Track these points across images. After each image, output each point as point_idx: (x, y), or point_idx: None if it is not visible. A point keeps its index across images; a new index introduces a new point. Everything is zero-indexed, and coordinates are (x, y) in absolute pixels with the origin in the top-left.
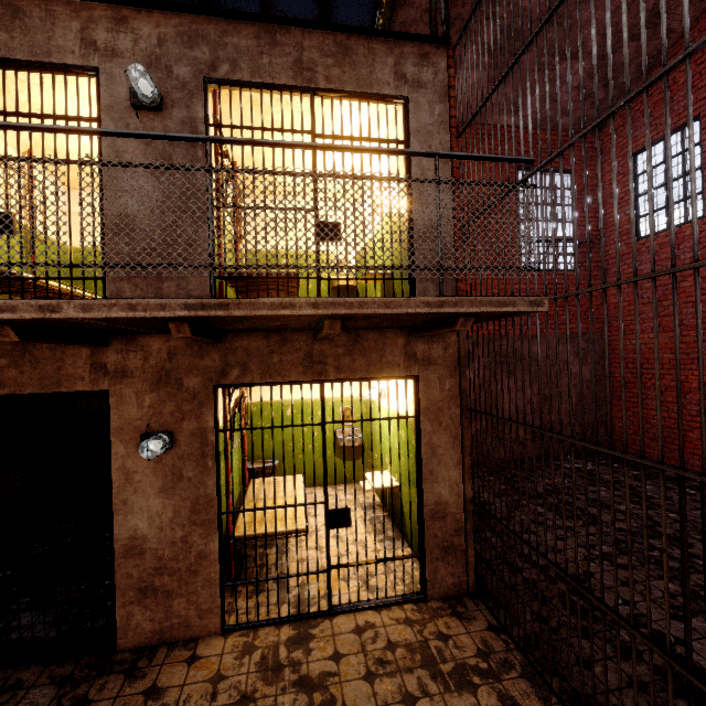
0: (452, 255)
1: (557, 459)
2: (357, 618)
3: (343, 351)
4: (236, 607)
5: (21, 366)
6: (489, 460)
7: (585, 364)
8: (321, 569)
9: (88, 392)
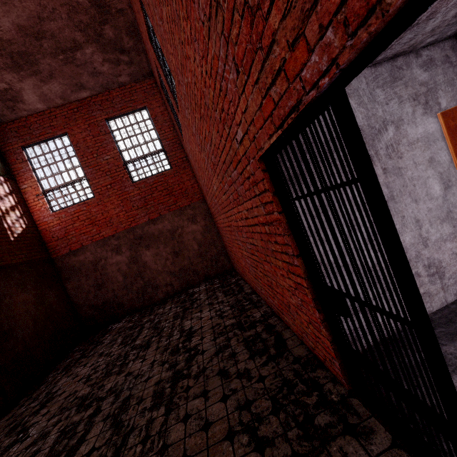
0: None
1: (194, 286)
2: None
3: None
4: None
5: None
6: (153, 302)
7: (196, 223)
8: None
9: None
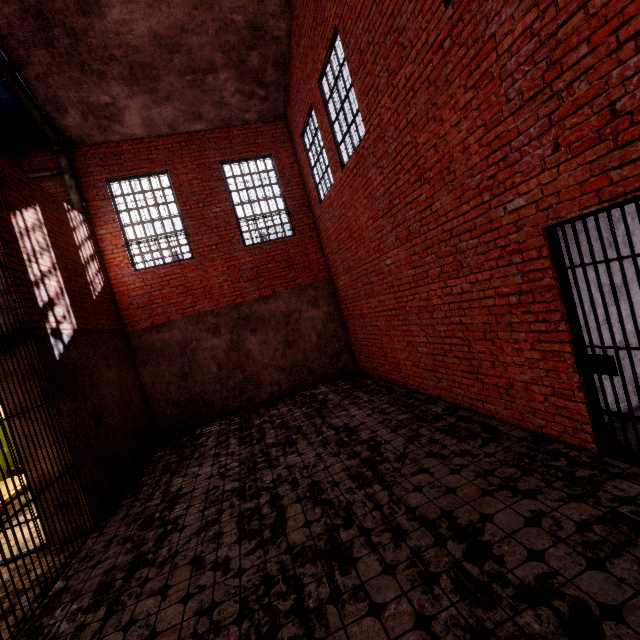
0: (6, 291)
1: (308, 388)
2: None
3: None
4: None
5: None
6: (252, 404)
7: (318, 308)
8: (5, 543)
9: None
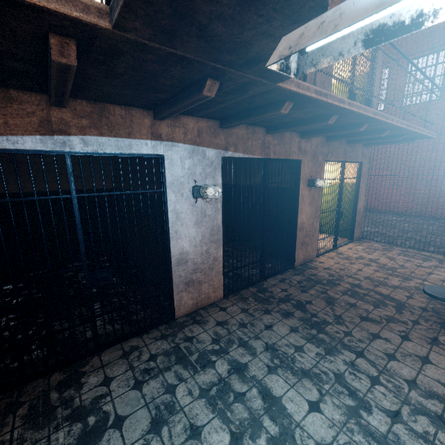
0: None
1: None
2: (344, 247)
3: (351, 150)
4: (319, 248)
5: (280, 145)
6: None
7: None
8: None
9: (296, 160)
